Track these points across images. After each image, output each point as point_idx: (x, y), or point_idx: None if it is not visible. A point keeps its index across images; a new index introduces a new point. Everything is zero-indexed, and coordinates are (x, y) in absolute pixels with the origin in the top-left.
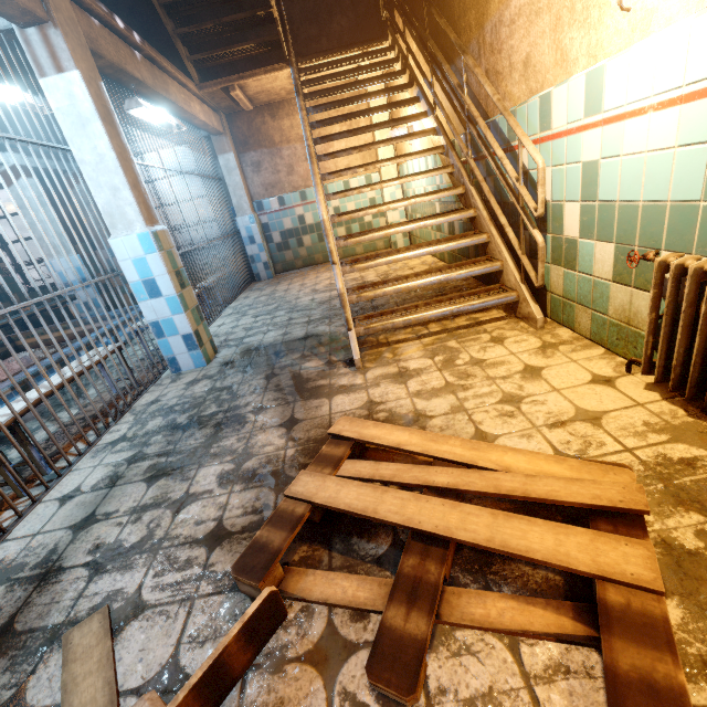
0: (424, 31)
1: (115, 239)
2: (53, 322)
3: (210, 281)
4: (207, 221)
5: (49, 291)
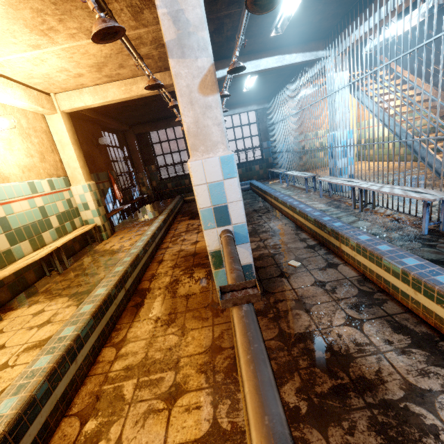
0: (429, 62)
1: (338, 132)
2: (169, 196)
3: (284, 170)
4: (256, 147)
5: (171, 180)
